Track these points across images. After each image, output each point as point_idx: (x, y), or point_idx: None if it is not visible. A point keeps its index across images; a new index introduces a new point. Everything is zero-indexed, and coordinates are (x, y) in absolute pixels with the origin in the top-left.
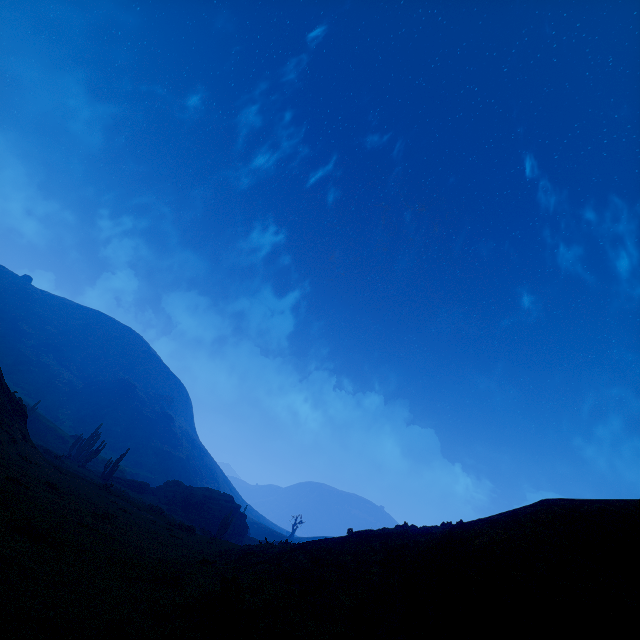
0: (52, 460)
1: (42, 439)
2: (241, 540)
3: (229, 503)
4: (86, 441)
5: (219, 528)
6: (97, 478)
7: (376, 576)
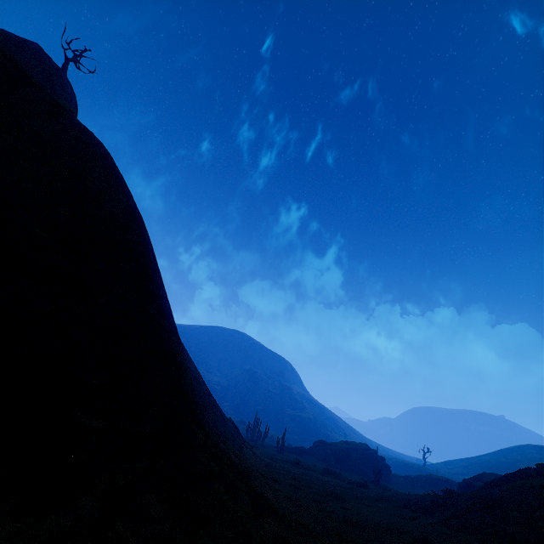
0: None
1: None
2: (388, 478)
3: (367, 451)
4: (254, 426)
5: (374, 475)
6: (277, 453)
7: (543, 529)
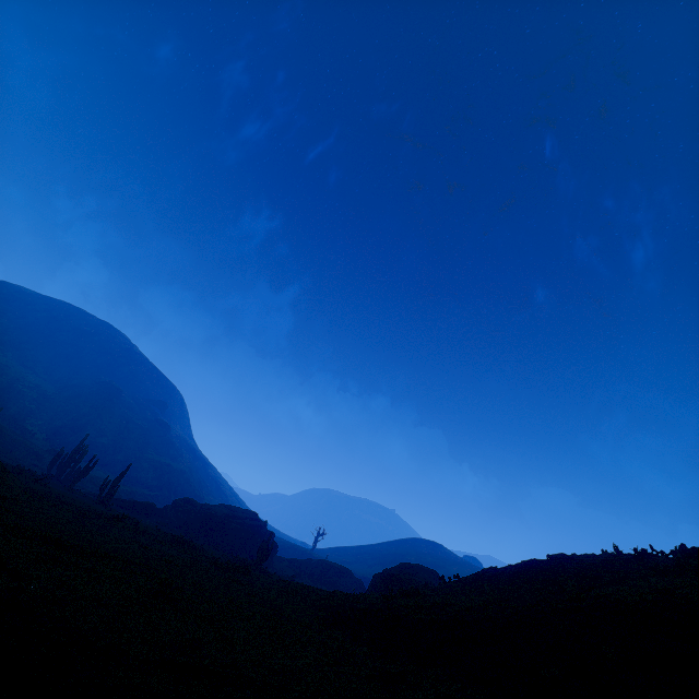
0: (31, 485)
1: (9, 456)
2: (270, 561)
3: (255, 521)
4: (70, 457)
5: (258, 556)
6: (93, 503)
7: None
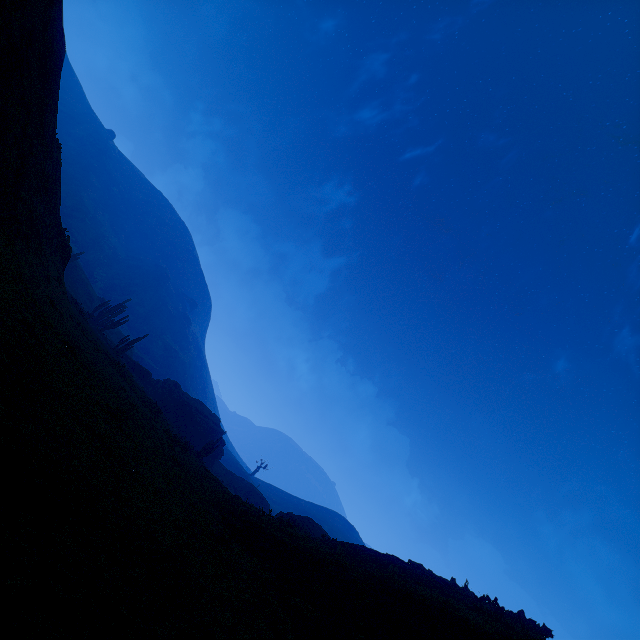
0: (76, 314)
1: (73, 288)
2: (212, 462)
3: (215, 425)
4: (111, 309)
5: (203, 449)
6: (110, 349)
7: None
